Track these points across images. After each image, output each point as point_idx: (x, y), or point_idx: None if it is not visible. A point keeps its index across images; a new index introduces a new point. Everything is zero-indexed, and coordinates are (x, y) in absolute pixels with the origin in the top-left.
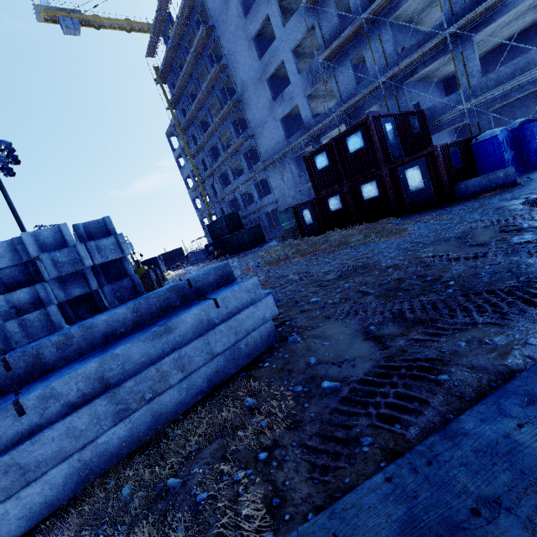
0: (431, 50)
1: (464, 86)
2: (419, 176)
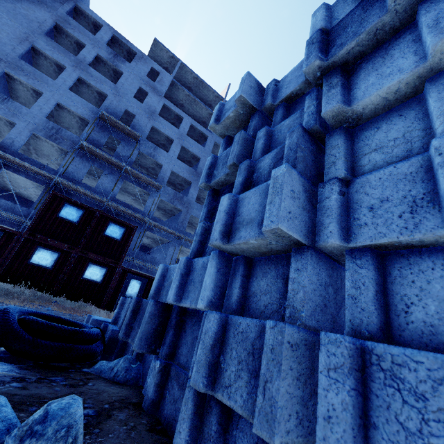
0: (131, 216)
1: (131, 247)
2: (138, 289)
